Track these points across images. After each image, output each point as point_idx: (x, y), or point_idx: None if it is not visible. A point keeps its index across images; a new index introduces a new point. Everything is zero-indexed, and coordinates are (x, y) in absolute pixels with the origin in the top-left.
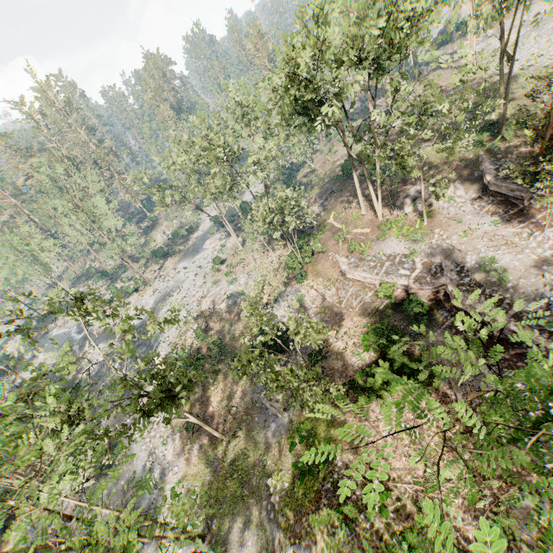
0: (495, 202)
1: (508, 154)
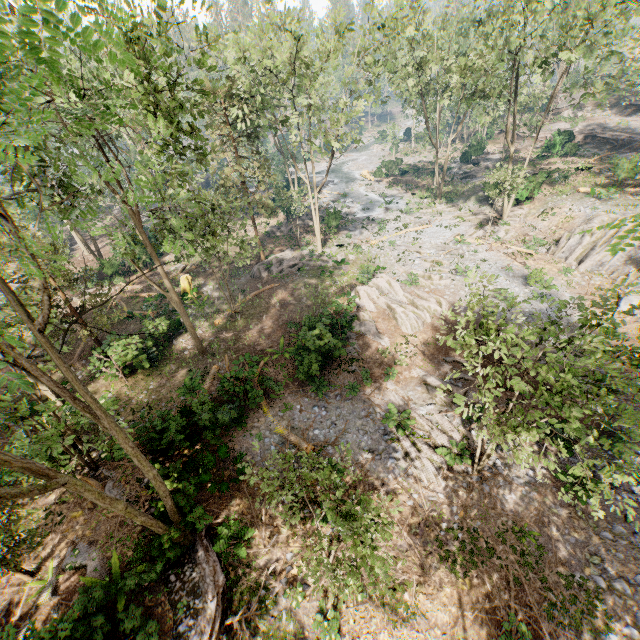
0: (629, 112)
1: None
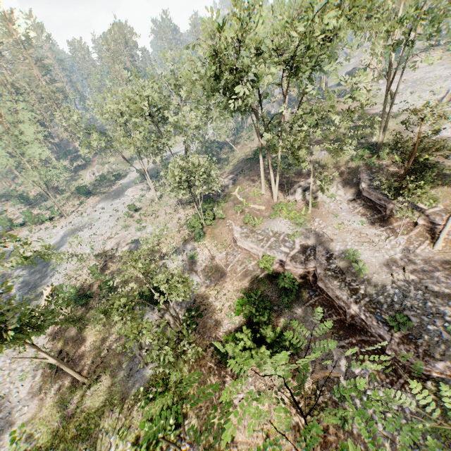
0: (365, 206)
1: (381, 170)
